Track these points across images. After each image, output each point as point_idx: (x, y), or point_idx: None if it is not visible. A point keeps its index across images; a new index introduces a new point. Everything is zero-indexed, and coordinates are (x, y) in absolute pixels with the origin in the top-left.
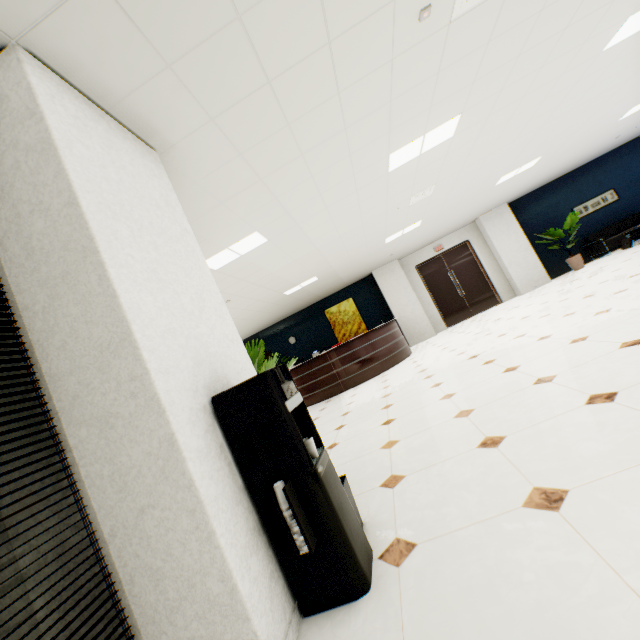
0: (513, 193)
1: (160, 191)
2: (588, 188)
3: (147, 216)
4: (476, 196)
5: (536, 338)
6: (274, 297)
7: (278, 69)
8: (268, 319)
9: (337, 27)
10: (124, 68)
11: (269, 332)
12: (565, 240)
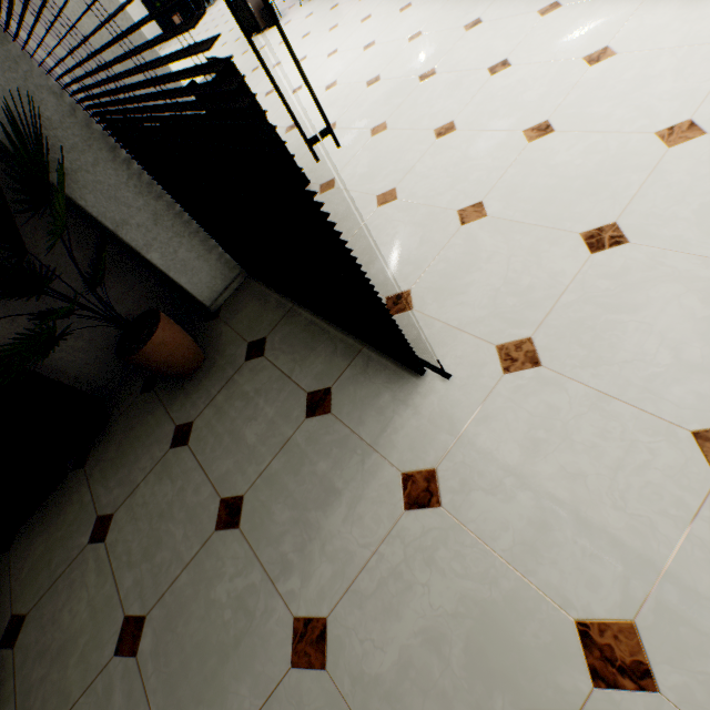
0: None
1: None
2: None
3: None
4: None
5: None
6: None
7: None
8: None
9: None
10: None
11: None
12: None
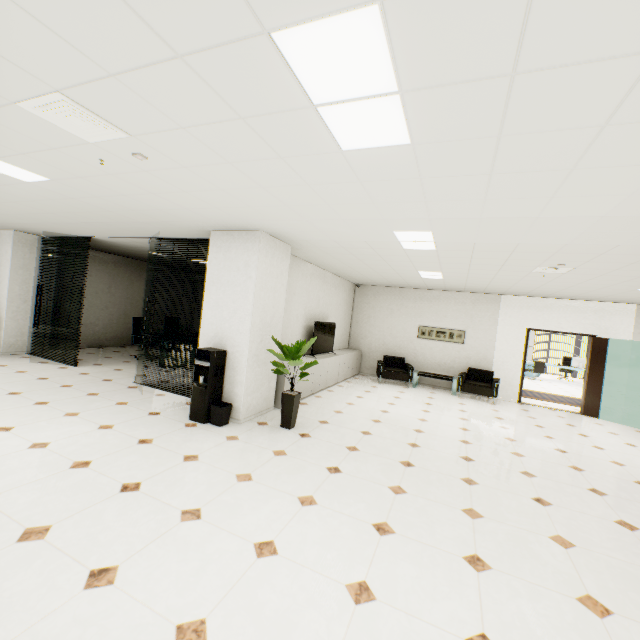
0: None
1: (246, 259)
2: None
3: (228, 278)
4: None
5: None
6: None
7: (209, 205)
8: None
9: (176, 189)
10: (216, 225)
11: None
12: None
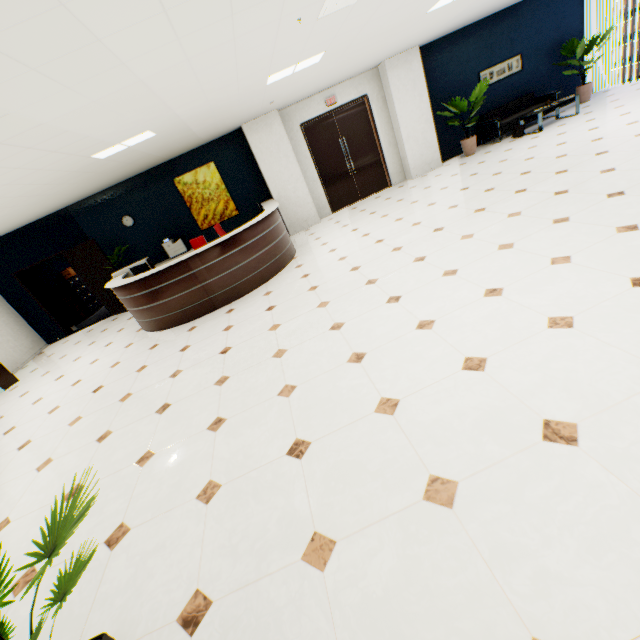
0: (432, 32)
1: None
2: (500, 47)
3: None
4: (400, 25)
5: (481, 289)
6: (73, 163)
7: None
8: (77, 191)
9: None
10: None
11: (86, 208)
12: (464, 115)
